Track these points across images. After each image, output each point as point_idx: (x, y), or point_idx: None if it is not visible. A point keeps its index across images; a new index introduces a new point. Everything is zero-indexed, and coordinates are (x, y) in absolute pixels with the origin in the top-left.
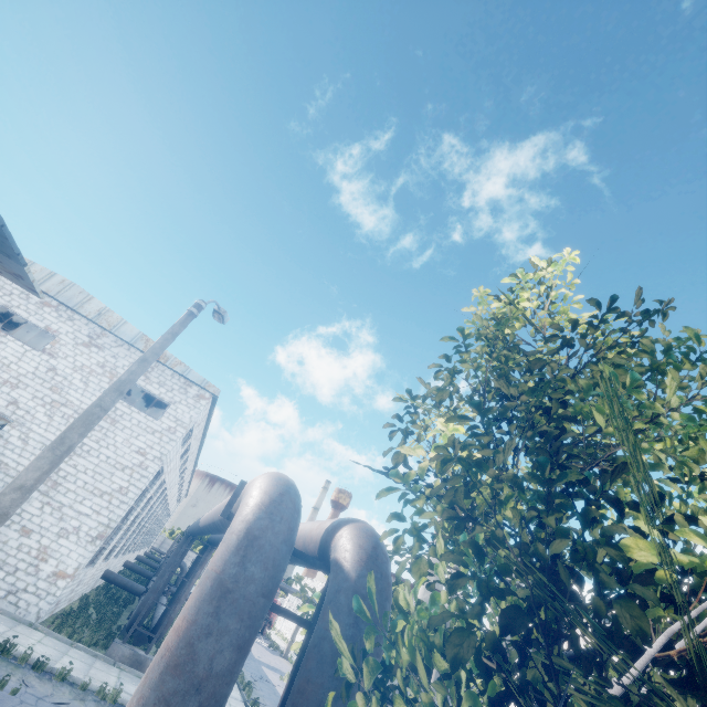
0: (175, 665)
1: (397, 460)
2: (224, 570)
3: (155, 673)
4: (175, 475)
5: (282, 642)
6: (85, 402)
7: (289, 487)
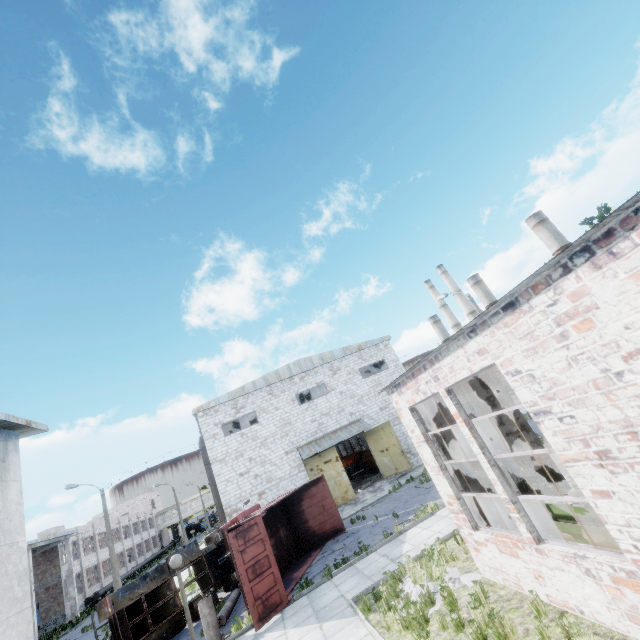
0: None
1: None
2: None
3: None
4: None
5: None
6: (365, 389)
7: None
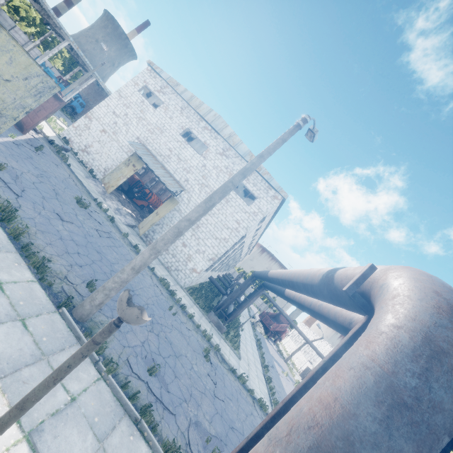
0: None
1: None
2: (396, 373)
3: (301, 441)
4: (249, 240)
5: (284, 352)
6: (216, 187)
7: None
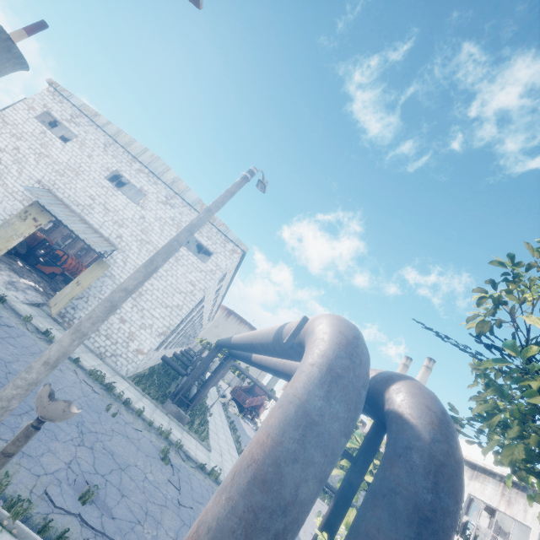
0: (262, 480)
1: (481, 328)
2: (309, 400)
3: (242, 479)
4: (209, 304)
5: None
6: (161, 243)
7: (359, 332)
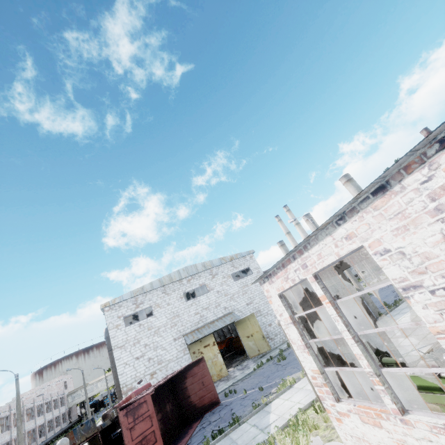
0: None
1: None
2: None
3: None
4: None
5: None
6: (235, 289)
7: None
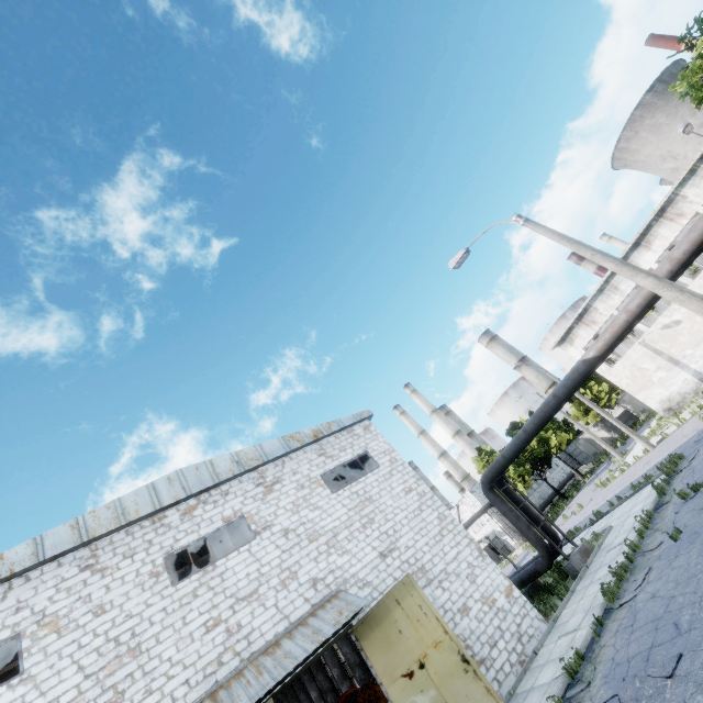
0: None
1: None
2: None
3: None
4: None
5: None
6: (339, 516)
7: None
